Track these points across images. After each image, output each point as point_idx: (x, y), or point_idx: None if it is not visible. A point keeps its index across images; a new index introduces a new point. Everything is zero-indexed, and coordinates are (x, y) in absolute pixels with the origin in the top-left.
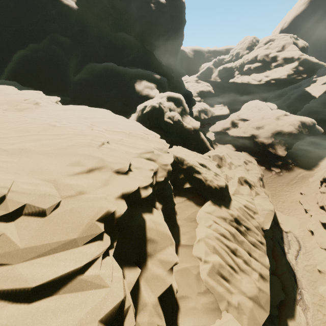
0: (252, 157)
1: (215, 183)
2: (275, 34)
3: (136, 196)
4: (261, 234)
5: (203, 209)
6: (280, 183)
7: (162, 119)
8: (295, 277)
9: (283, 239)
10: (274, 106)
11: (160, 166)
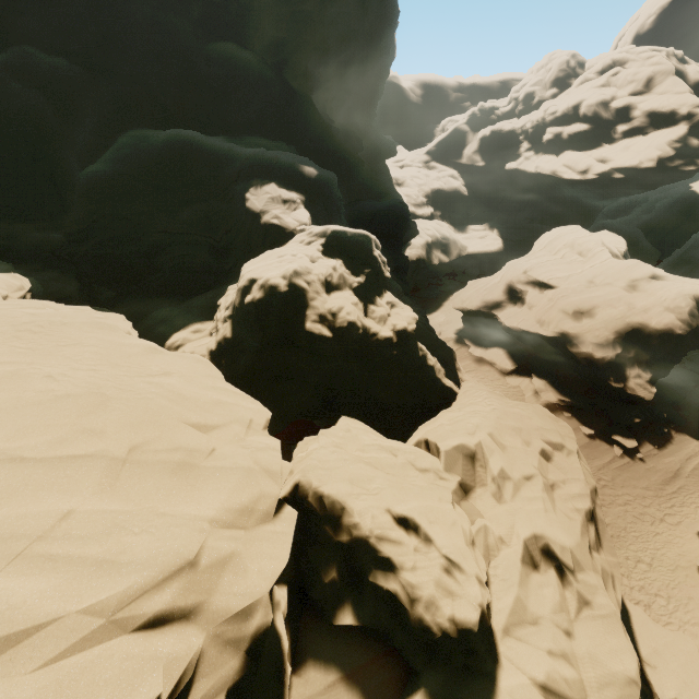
0: (559, 395)
1: (445, 612)
2: (629, 47)
3: None
4: None
5: None
6: (637, 489)
7: (298, 326)
8: None
9: None
10: (621, 244)
11: (214, 636)
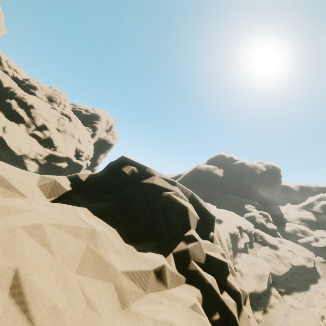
0: (324, 260)
1: (271, 241)
2: None
3: (241, 227)
4: (290, 264)
5: (264, 246)
6: None
7: (254, 220)
8: (308, 289)
9: (314, 284)
10: None
11: (249, 228)
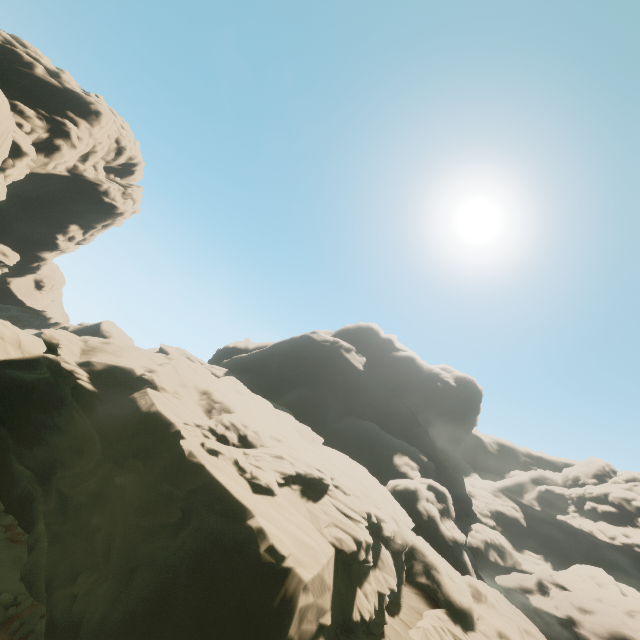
0: None
1: (456, 594)
2: None
3: (380, 528)
4: None
5: (433, 610)
6: None
7: (414, 504)
8: None
9: None
10: (639, 598)
11: (400, 531)
